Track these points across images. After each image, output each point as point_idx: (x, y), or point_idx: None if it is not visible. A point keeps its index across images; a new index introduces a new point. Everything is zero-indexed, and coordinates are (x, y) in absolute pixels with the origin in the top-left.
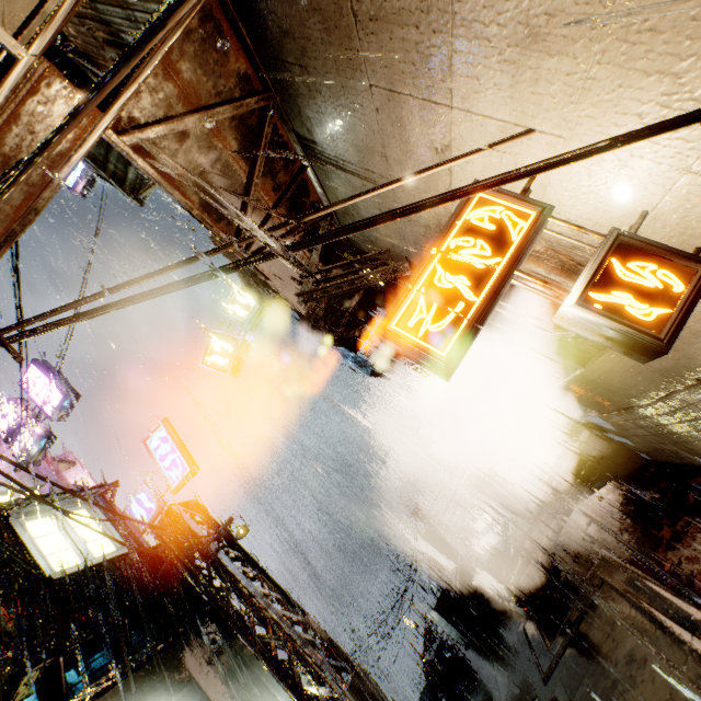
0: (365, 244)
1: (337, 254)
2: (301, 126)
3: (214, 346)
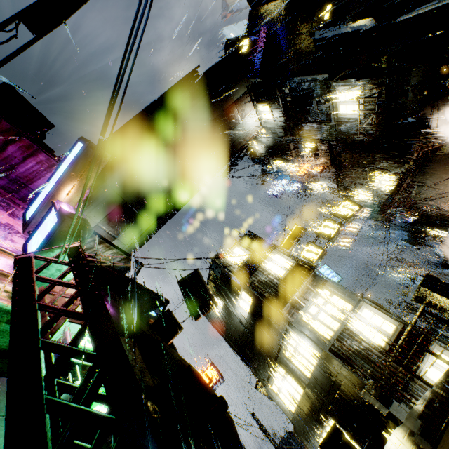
0: (420, 205)
1: (408, 208)
2: (421, 180)
3: (343, 240)
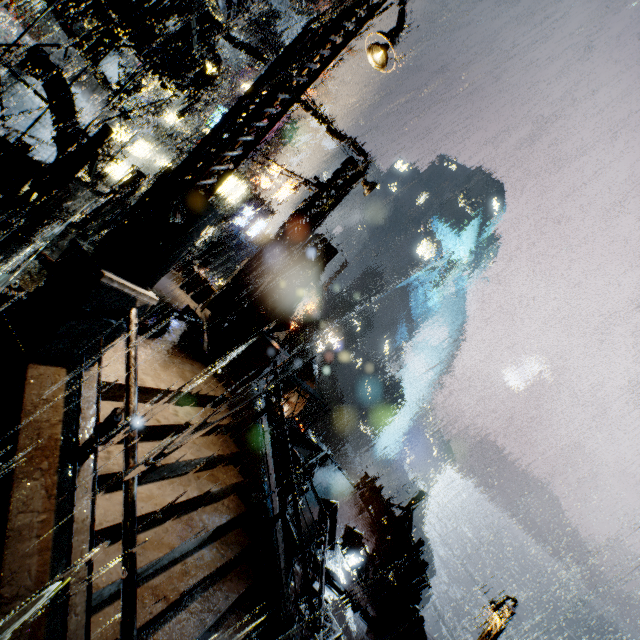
0: None
1: None
2: None
3: None
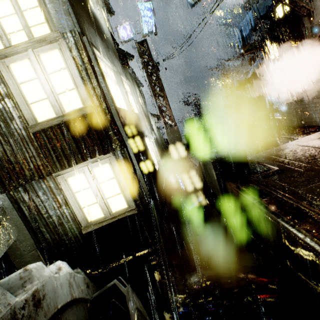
0: None
1: None
2: None
3: None
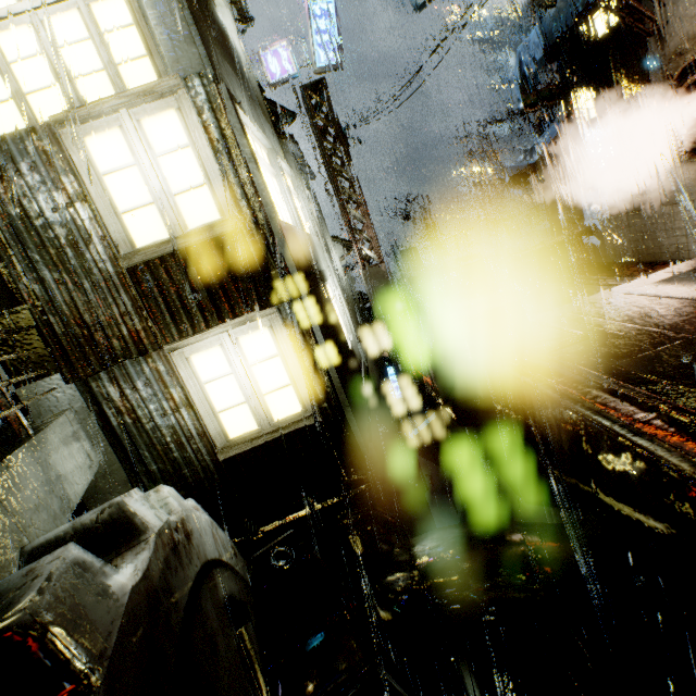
0: None
1: None
2: None
3: None
